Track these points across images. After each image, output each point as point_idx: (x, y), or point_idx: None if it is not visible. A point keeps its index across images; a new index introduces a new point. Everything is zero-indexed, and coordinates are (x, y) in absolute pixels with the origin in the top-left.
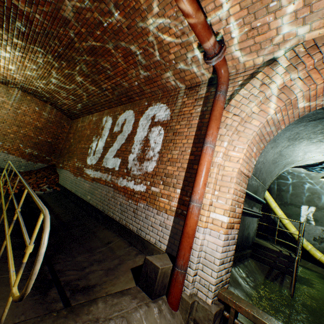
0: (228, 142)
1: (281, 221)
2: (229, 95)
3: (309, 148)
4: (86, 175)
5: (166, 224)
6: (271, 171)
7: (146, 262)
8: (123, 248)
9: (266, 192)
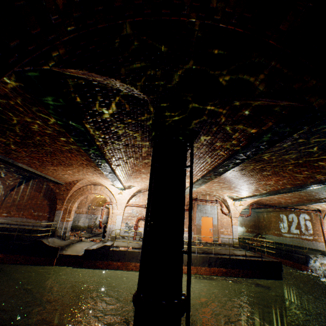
0: None
1: None
2: (323, 215)
3: None
4: (284, 236)
5: (322, 245)
6: None
7: (320, 251)
8: (314, 252)
9: None
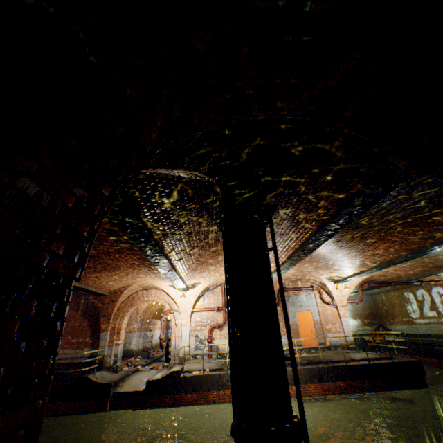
0: None
1: None
2: None
3: None
4: (417, 323)
5: None
6: None
7: None
8: None
9: None
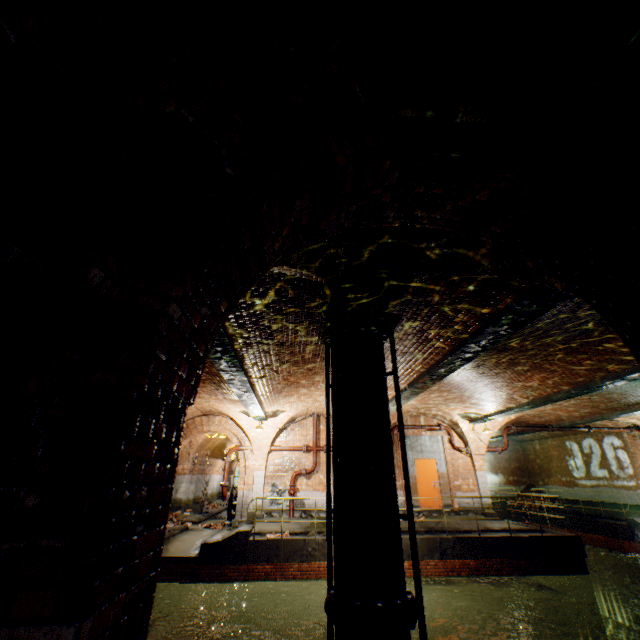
0: None
1: None
2: None
3: None
4: (581, 484)
5: None
6: None
7: None
8: None
9: None
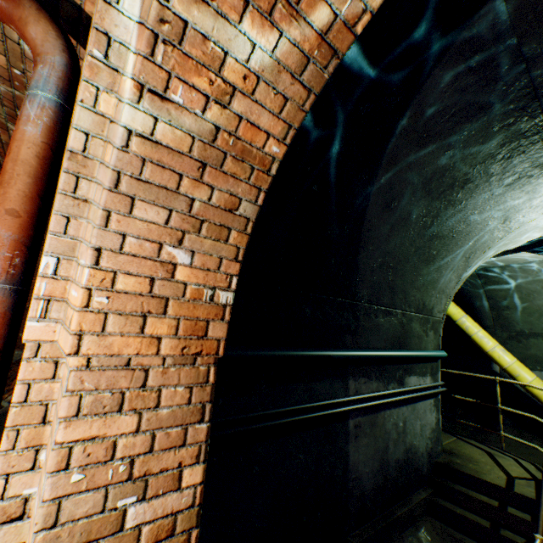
0: (57, 253)
1: (515, 379)
2: None
3: (508, 202)
4: None
5: None
6: (431, 279)
7: None
8: None
9: (465, 318)
